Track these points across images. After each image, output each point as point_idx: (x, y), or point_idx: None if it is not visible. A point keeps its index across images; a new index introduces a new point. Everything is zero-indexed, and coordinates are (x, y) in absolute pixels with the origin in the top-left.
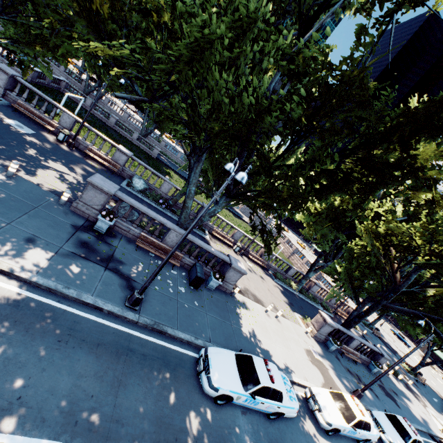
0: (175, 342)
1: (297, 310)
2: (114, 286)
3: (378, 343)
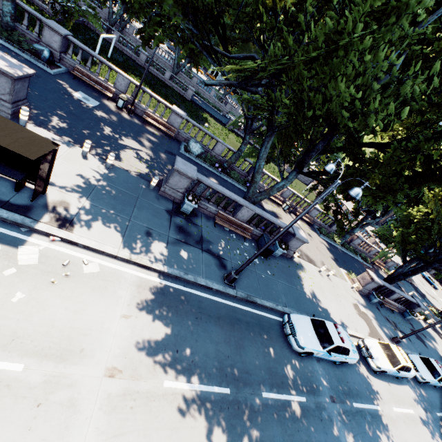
0: (263, 310)
1: (341, 265)
2: (212, 266)
3: (409, 289)
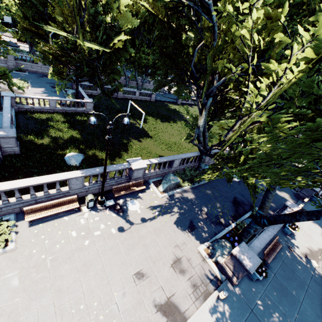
0: None
1: None
2: None
3: None
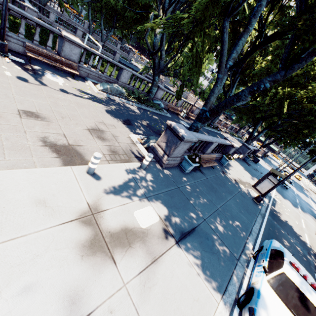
0: None
1: None
2: None
3: None
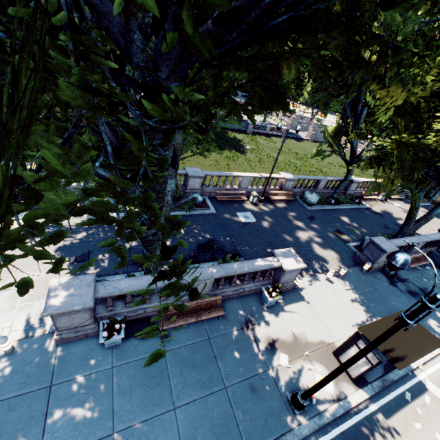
0: None
1: None
2: None
3: None
